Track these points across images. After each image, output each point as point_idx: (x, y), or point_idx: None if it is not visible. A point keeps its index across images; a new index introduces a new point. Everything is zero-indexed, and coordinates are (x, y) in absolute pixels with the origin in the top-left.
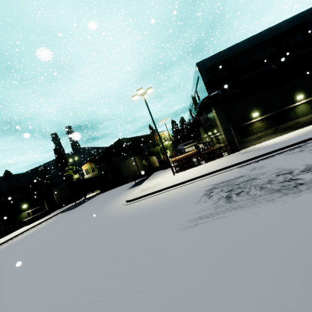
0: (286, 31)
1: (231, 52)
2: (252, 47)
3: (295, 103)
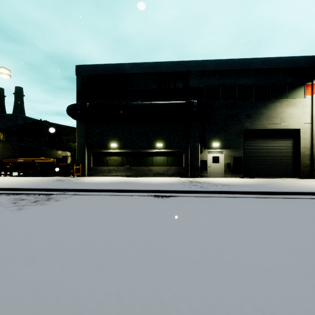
0: (171, 73)
1: (113, 70)
2: (136, 74)
3: (155, 149)
